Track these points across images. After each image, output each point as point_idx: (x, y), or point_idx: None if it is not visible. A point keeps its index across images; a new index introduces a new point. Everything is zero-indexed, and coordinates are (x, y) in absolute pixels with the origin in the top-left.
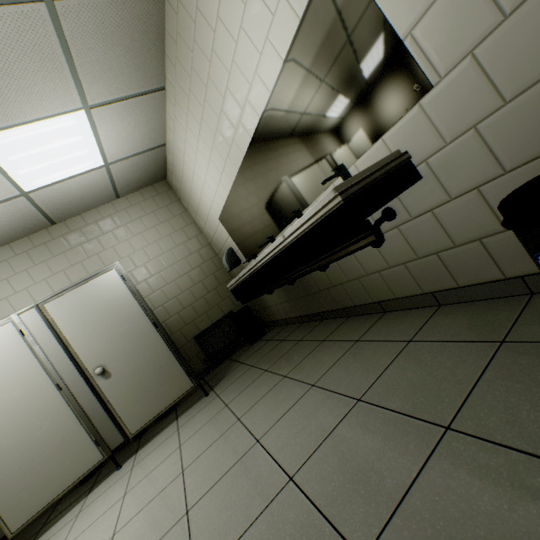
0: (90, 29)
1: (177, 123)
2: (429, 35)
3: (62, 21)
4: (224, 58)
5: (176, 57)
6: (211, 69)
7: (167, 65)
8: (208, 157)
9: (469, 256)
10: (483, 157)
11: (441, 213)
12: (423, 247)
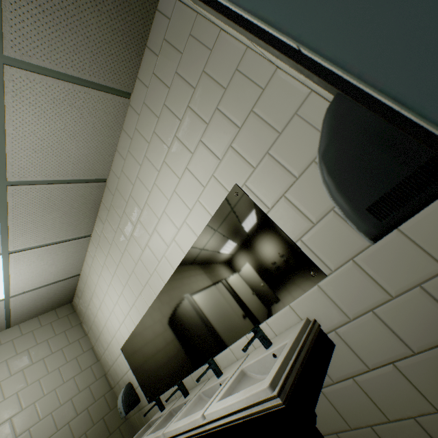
0: (35, 202)
1: (96, 260)
2: (315, 243)
3: (9, 197)
4: (148, 226)
5: (107, 218)
6: (135, 230)
7: (97, 221)
8: (120, 291)
9: (408, 434)
10: (388, 336)
11: (363, 381)
12: (354, 416)
